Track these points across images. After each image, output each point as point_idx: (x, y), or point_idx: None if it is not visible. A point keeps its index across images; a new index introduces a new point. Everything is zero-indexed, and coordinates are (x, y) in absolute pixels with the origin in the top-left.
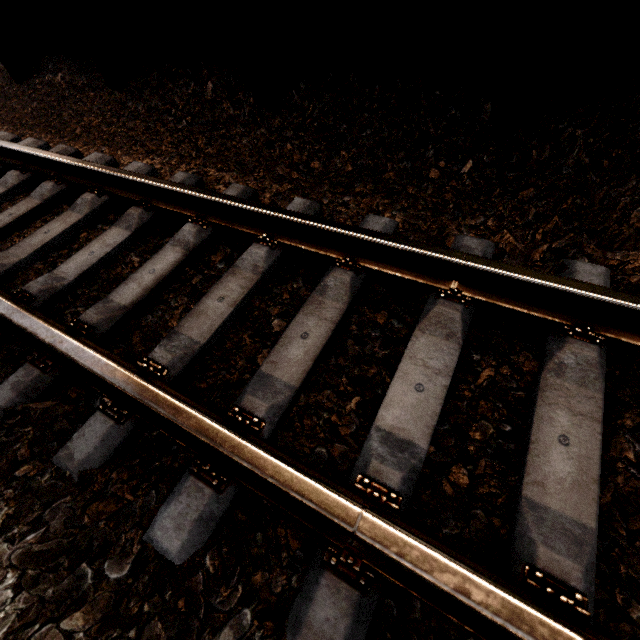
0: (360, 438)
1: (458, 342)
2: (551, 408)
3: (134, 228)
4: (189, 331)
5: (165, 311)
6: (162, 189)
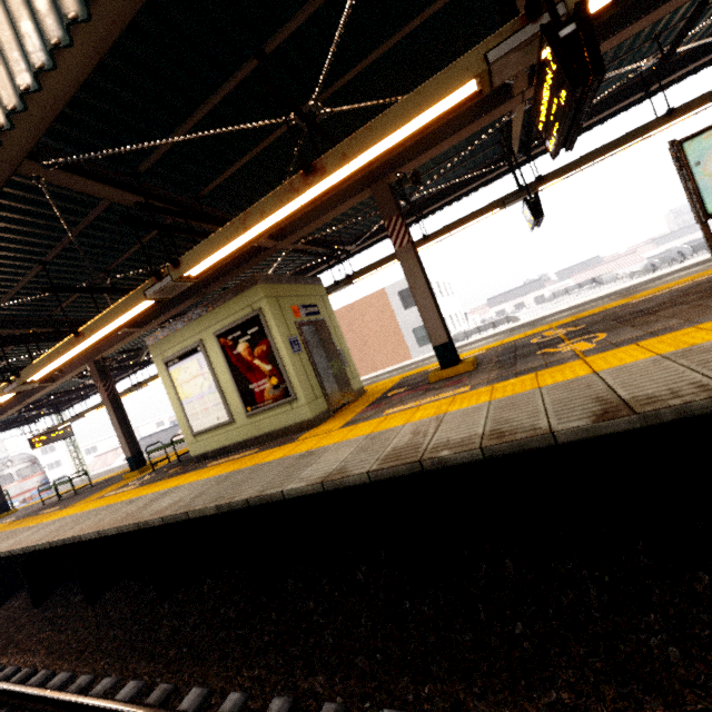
0: None
1: None
2: None
3: None
4: None
5: None
6: None
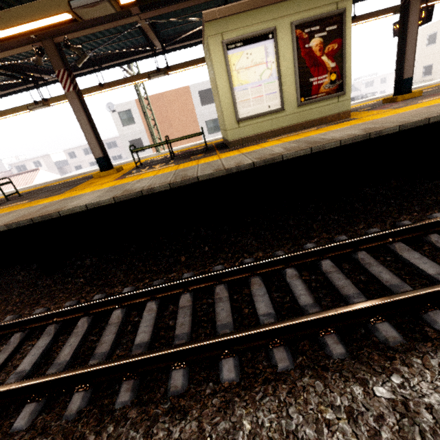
0: (432, 283)
1: (411, 250)
2: None
3: (263, 284)
4: (349, 293)
5: (323, 298)
6: (265, 262)
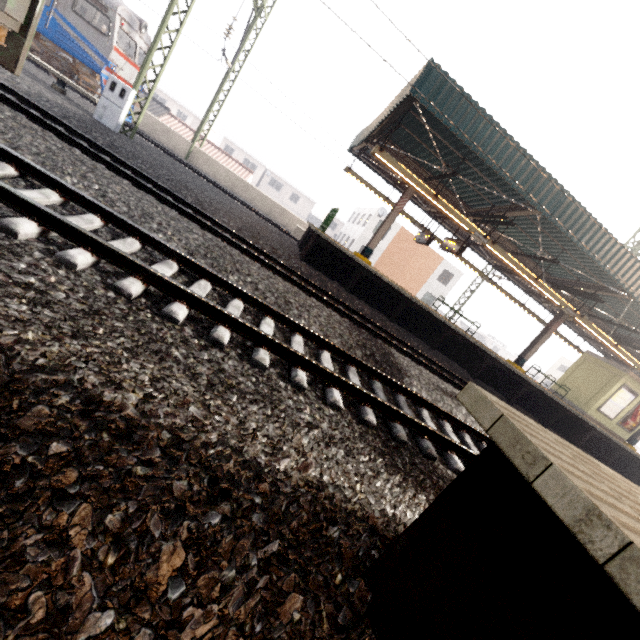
0: None
1: None
2: None
3: None
4: None
5: None
6: None
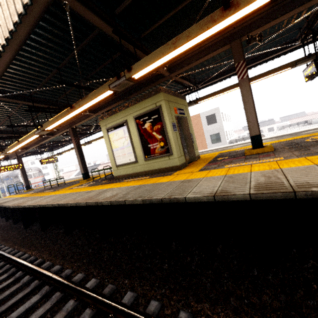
0: None
1: (41, 295)
2: (42, 308)
3: (9, 273)
4: None
5: None
6: (20, 262)
